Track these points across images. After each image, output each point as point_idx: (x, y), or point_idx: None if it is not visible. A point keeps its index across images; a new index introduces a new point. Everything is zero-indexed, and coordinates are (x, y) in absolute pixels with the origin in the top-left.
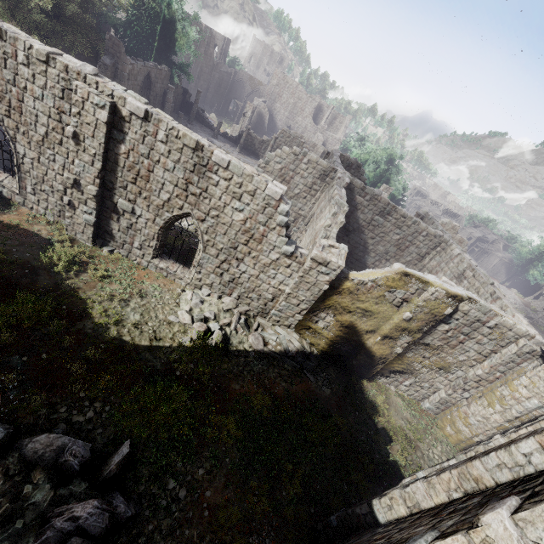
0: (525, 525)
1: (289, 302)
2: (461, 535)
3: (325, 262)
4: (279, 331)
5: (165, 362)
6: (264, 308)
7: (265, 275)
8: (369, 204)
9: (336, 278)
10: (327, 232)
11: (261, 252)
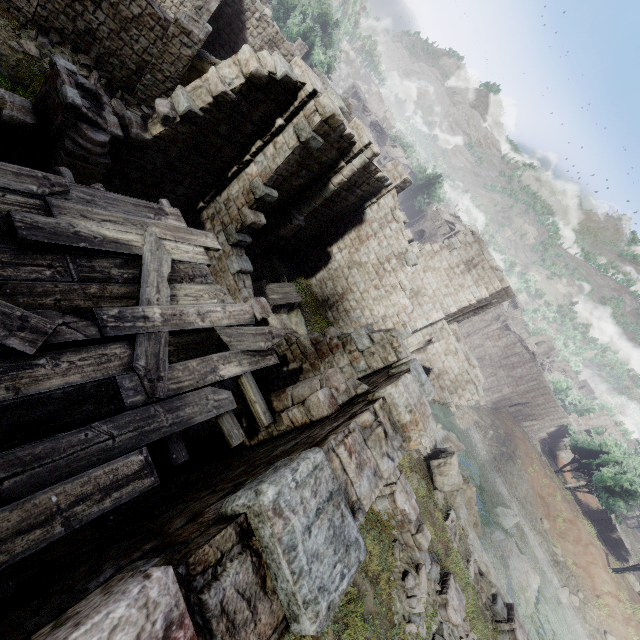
0: (220, 69)
1: (154, 76)
2: (199, 79)
3: (187, 30)
4: (145, 111)
5: (13, 76)
6: (129, 82)
7: (127, 35)
8: (258, 25)
9: (199, 58)
10: (198, 15)
11: (121, 0)
